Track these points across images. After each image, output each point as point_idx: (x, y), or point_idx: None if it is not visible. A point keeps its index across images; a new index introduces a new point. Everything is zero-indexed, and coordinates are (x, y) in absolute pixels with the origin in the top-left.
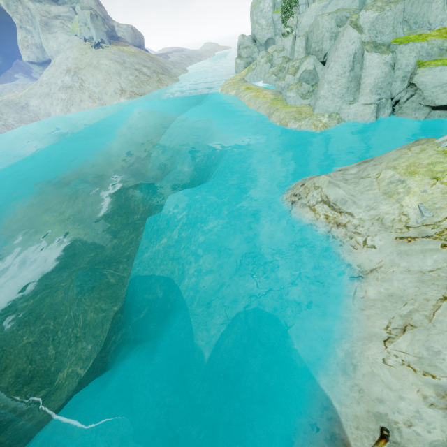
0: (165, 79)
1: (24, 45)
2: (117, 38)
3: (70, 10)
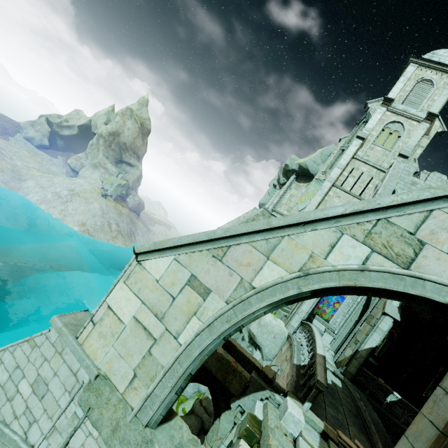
0: (120, 239)
1: (77, 158)
2: (125, 200)
3: (116, 173)
